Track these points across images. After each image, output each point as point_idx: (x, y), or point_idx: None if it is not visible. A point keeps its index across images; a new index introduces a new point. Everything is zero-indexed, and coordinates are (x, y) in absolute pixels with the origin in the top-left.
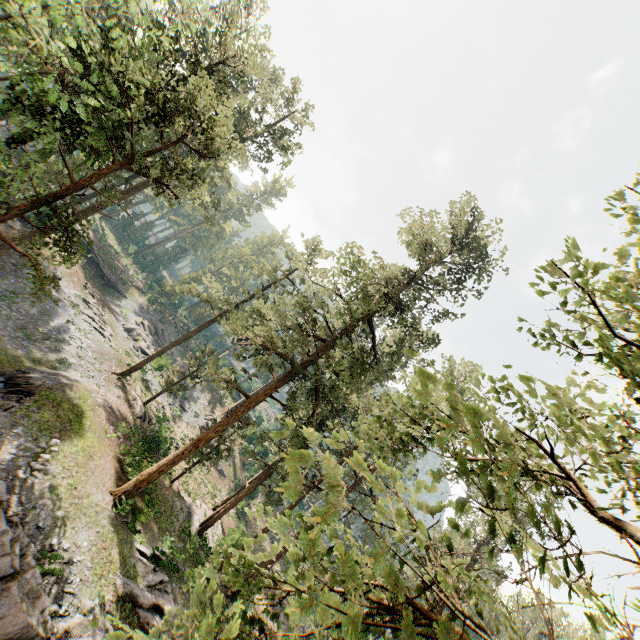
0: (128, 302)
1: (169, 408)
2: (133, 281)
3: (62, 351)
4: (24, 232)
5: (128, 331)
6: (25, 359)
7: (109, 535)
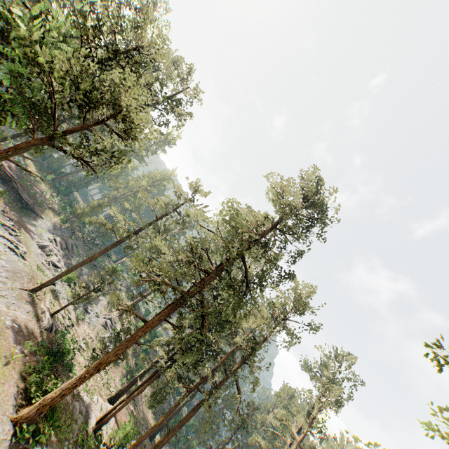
0: (43, 222)
1: (74, 312)
2: (49, 204)
3: None
4: None
5: (41, 247)
6: None
7: None
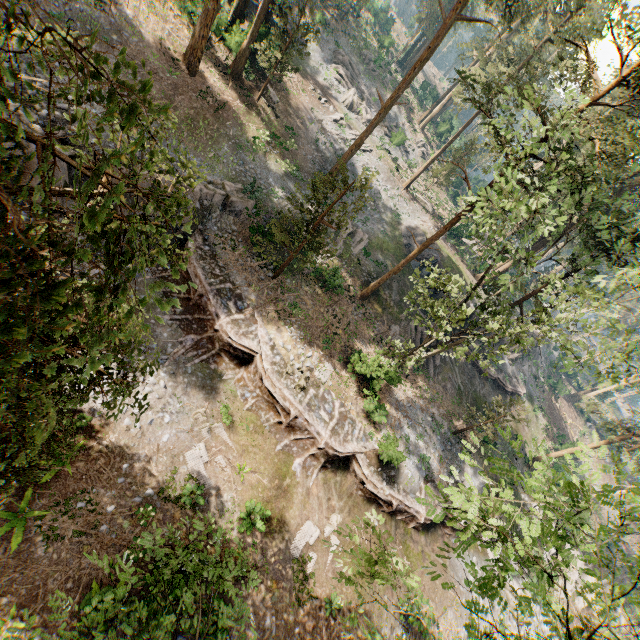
0: (311, 49)
1: (404, 163)
2: (291, 2)
3: (383, 202)
4: (277, 94)
5: (350, 109)
6: (392, 232)
7: None
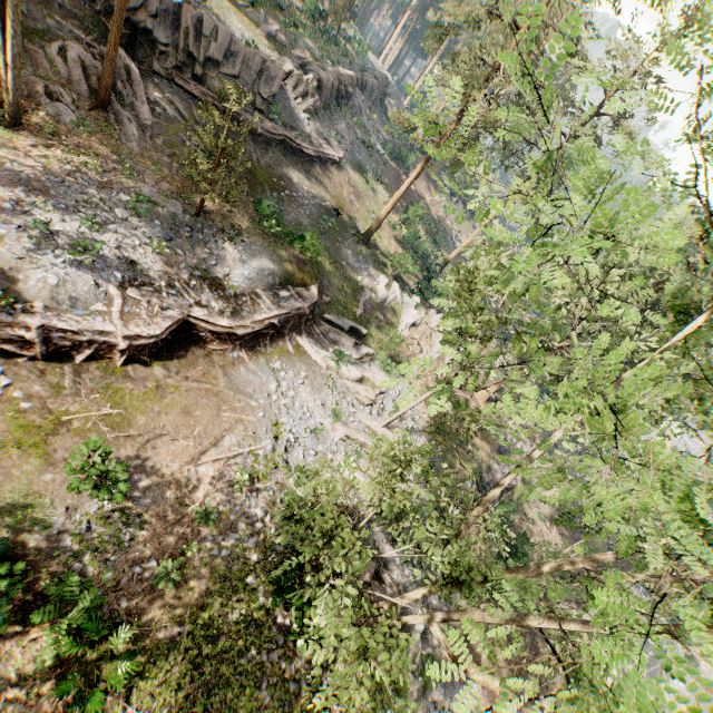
0: None
1: None
2: None
3: None
4: None
5: None
6: None
7: (234, 12)
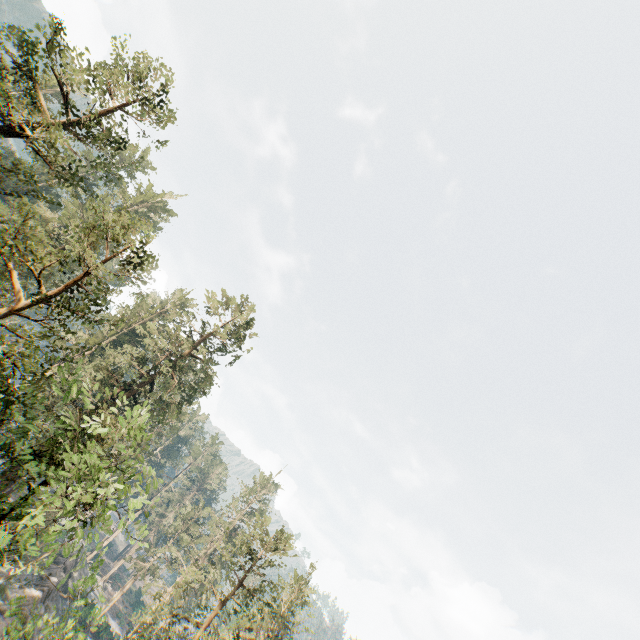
0: None
1: None
2: None
3: None
4: None
5: None
6: None
7: None
